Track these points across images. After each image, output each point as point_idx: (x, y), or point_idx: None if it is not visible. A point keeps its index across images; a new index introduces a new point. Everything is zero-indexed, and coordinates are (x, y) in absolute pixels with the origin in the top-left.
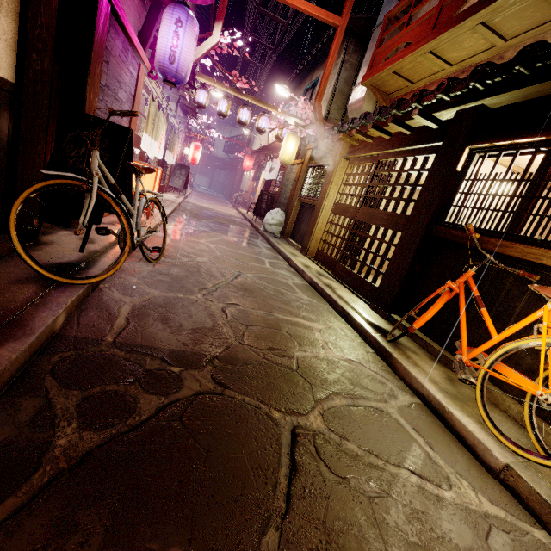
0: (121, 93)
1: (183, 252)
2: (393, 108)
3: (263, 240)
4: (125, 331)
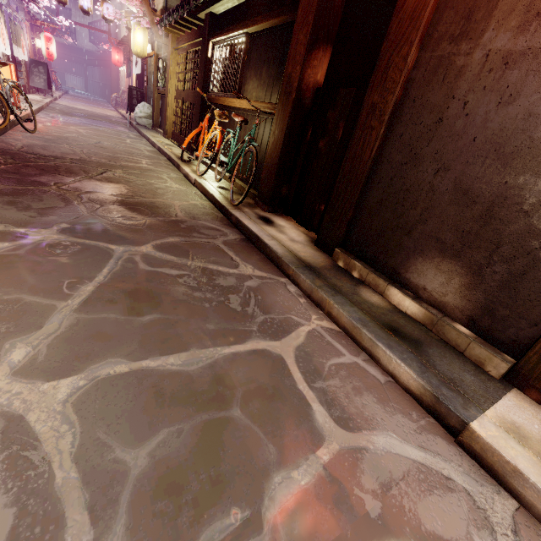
0: None
1: (54, 131)
2: (181, 8)
3: (134, 131)
4: (23, 149)
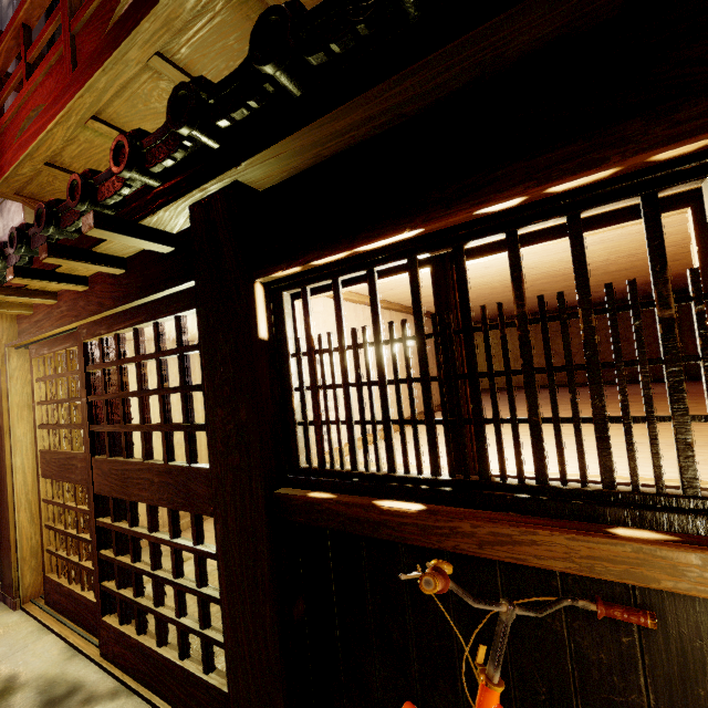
0: None
1: None
2: (44, 224)
3: None
4: None
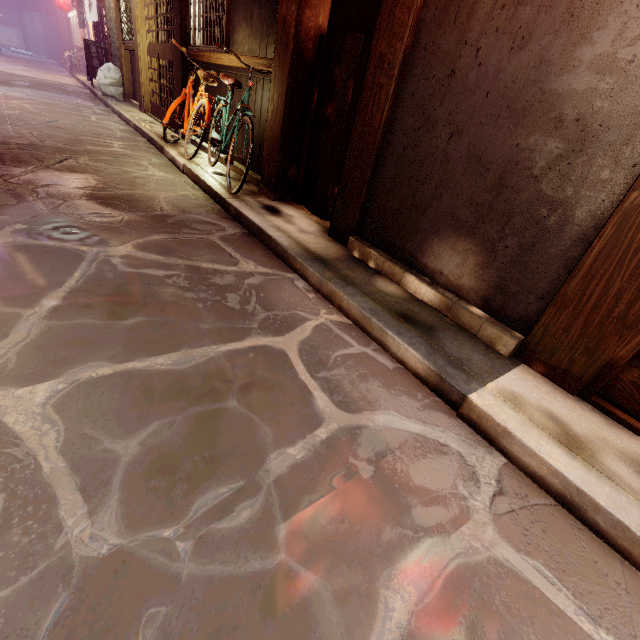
0: None
1: None
2: None
3: (100, 105)
4: None
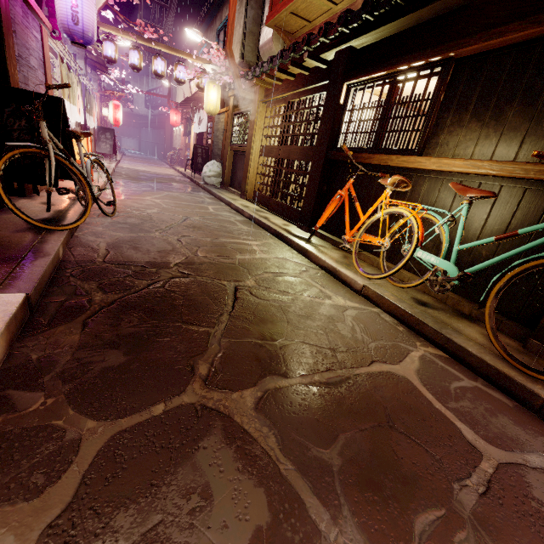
0: (32, 60)
1: (133, 208)
2: (291, 52)
3: (204, 192)
4: (109, 255)
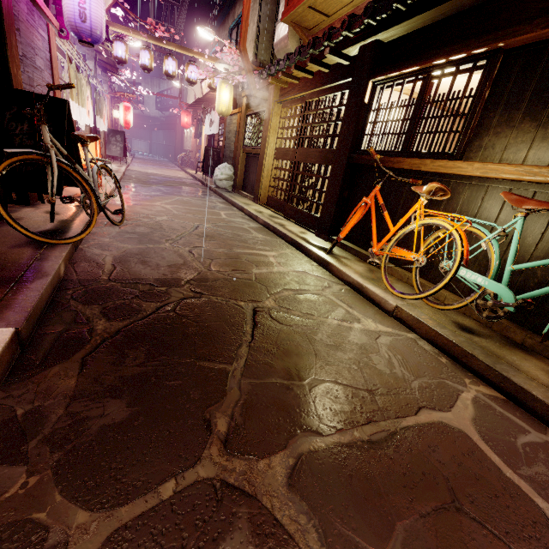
0: (38, 60)
1: (142, 215)
2: (310, 48)
3: (216, 196)
4: (114, 272)
